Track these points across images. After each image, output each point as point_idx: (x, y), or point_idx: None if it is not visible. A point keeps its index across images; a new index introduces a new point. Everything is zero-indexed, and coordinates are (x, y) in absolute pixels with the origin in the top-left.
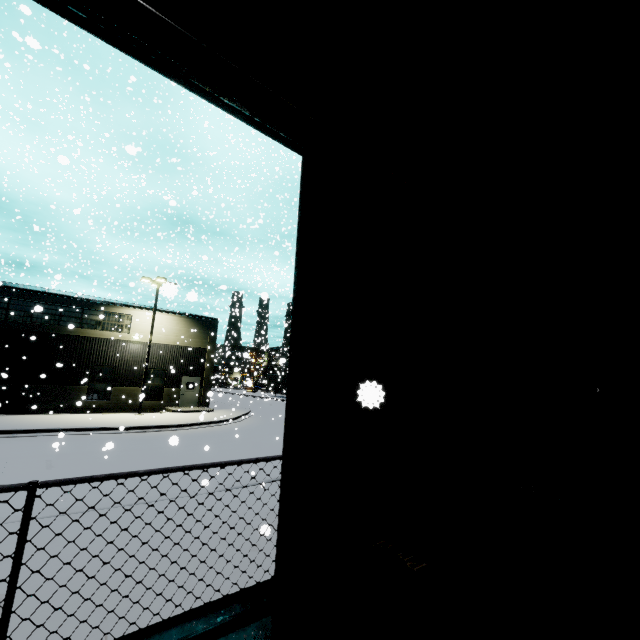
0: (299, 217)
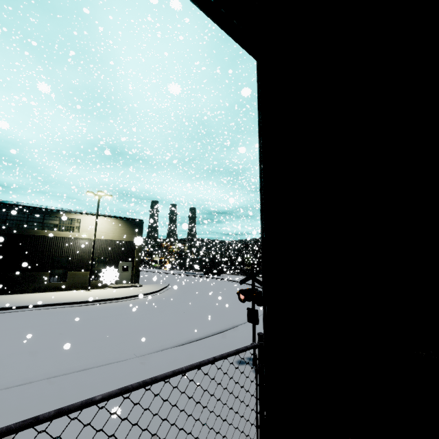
0: (259, 106)
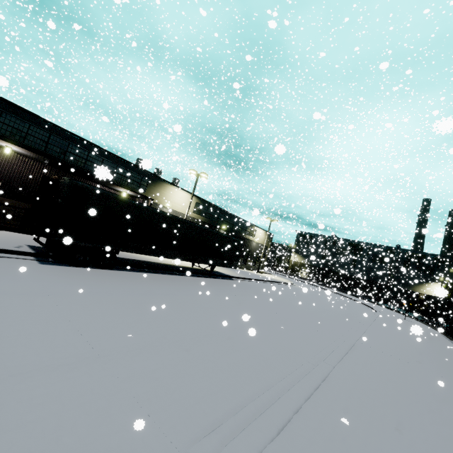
0: None
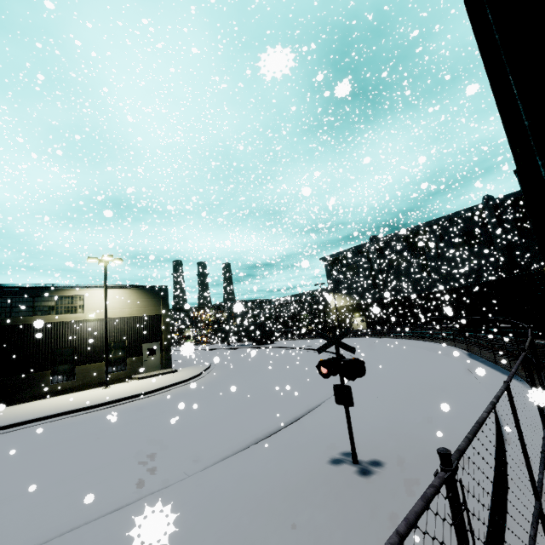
0: None
